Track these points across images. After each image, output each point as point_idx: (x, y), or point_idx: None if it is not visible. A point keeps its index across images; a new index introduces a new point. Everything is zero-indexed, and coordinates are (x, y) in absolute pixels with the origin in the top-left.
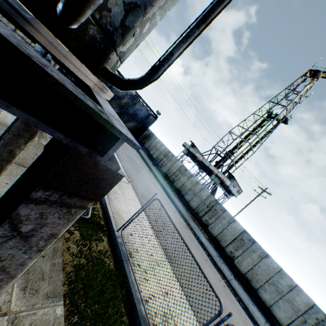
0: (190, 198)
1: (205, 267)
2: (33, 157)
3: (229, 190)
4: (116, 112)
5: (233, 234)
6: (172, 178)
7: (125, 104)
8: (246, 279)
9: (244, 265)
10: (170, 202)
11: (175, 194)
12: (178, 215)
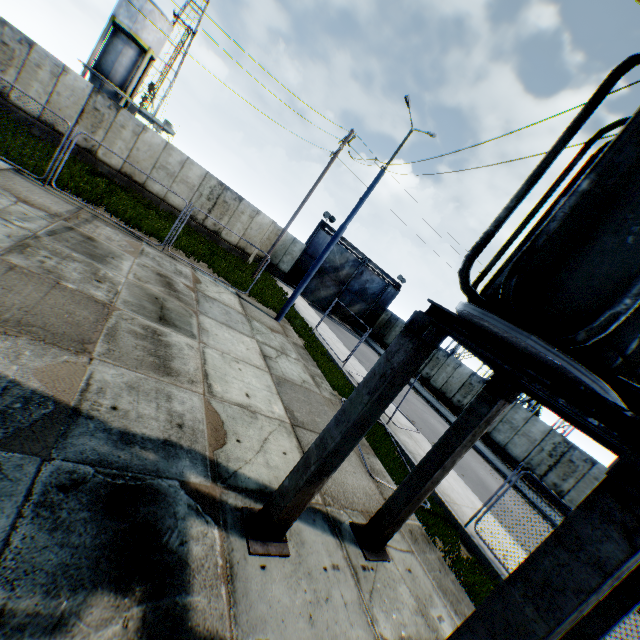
0: (505, 440)
1: None
2: None
3: None
4: (333, 292)
5: None
6: (457, 399)
7: (345, 277)
8: None
9: None
10: (474, 452)
11: None
12: (498, 477)
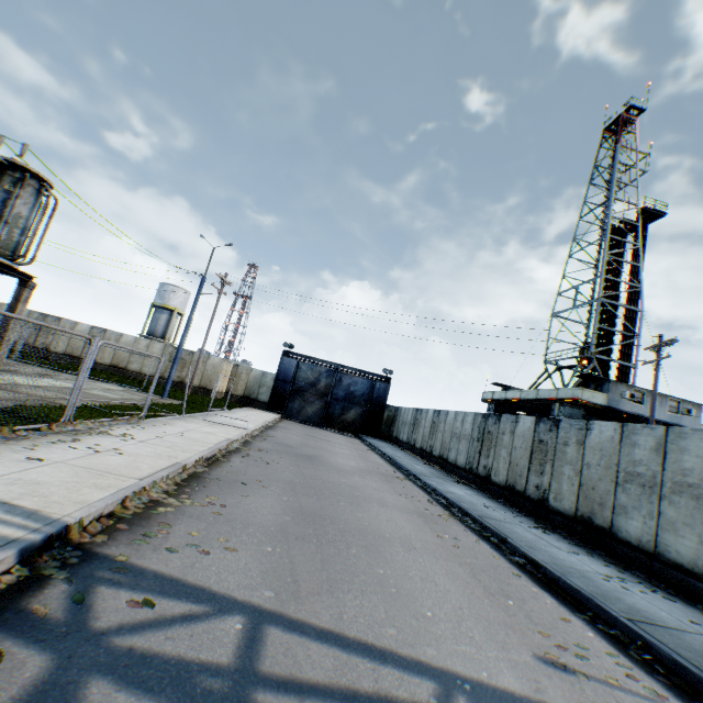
0: (455, 454)
1: (374, 490)
2: (93, 398)
3: (637, 417)
4: (320, 406)
5: (525, 447)
6: (429, 445)
7: (325, 388)
8: (583, 524)
9: (566, 491)
10: (385, 465)
11: (433, 467)
12: (388, 471)
